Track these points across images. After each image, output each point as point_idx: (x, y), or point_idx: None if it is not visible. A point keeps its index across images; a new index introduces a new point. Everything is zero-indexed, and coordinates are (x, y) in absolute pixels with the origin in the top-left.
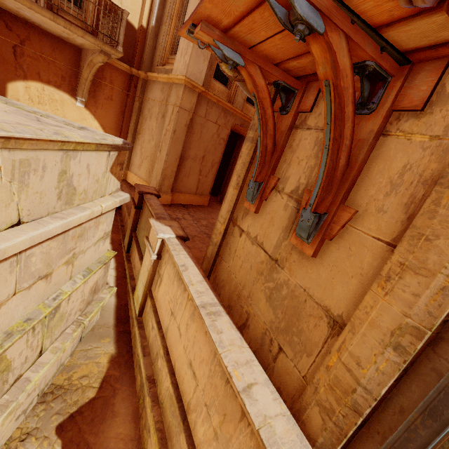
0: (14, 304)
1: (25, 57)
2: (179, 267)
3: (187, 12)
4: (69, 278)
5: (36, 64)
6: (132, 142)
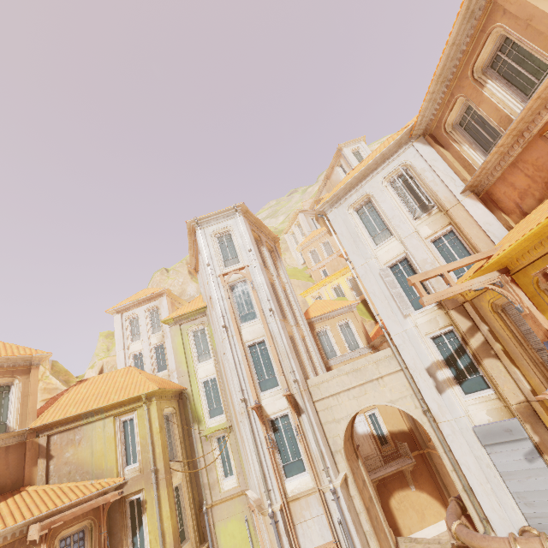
0: None
1: (387, 484)
2: None
3: None
4: None
5: (391, 484)
6: (447, 493)
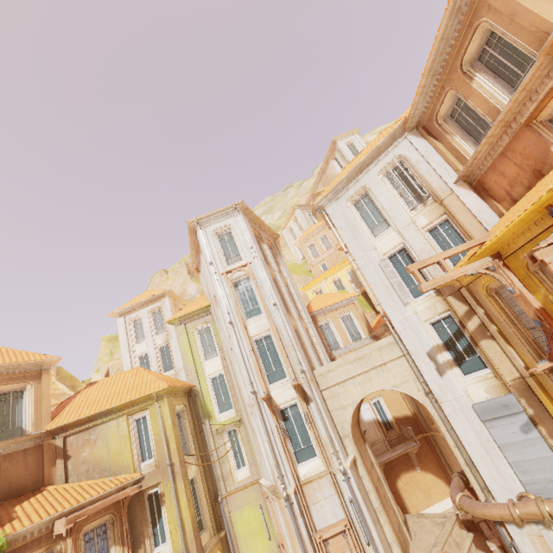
0: None
1: (394, 467)
2: None
3: None
4: None
5: (397, 467)
6: (451, 472)
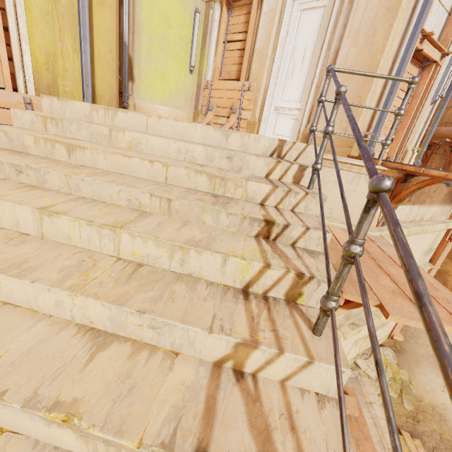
0: None
1: None
2: None
3: None
4: None
5: None
6: None
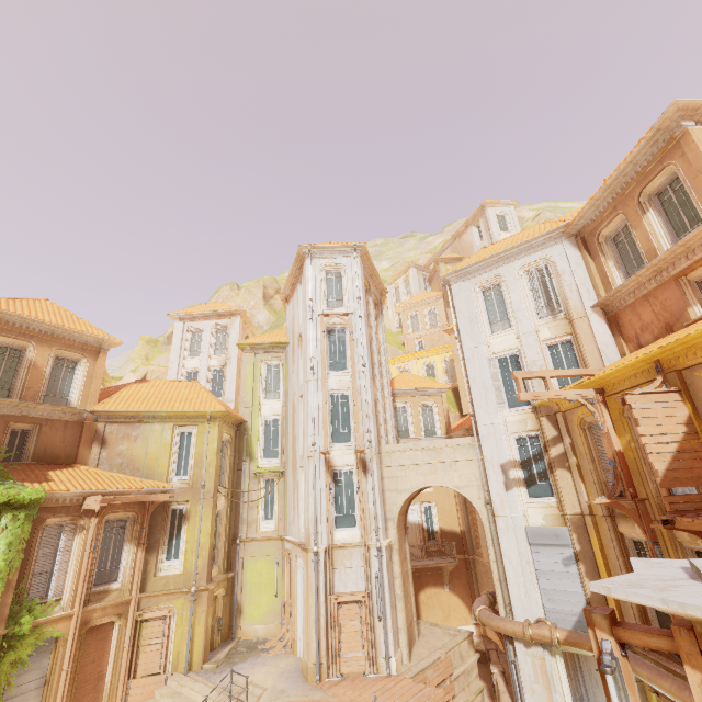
0: (459, 696)
1: (422, 578)
2: (497, 682)
3: (478, 528)
4: (470, 694)
5: (426, 578)
6: None
